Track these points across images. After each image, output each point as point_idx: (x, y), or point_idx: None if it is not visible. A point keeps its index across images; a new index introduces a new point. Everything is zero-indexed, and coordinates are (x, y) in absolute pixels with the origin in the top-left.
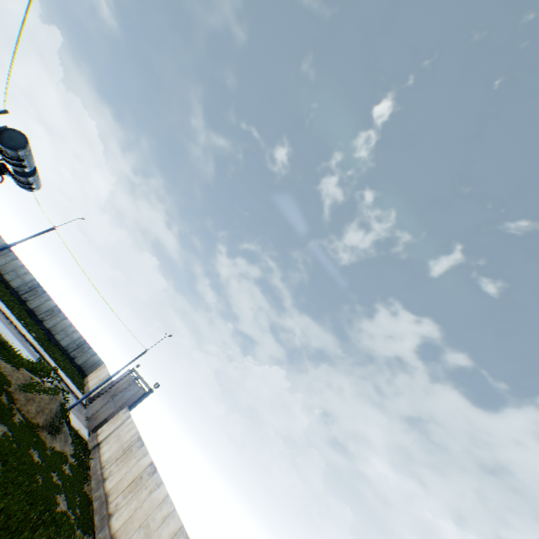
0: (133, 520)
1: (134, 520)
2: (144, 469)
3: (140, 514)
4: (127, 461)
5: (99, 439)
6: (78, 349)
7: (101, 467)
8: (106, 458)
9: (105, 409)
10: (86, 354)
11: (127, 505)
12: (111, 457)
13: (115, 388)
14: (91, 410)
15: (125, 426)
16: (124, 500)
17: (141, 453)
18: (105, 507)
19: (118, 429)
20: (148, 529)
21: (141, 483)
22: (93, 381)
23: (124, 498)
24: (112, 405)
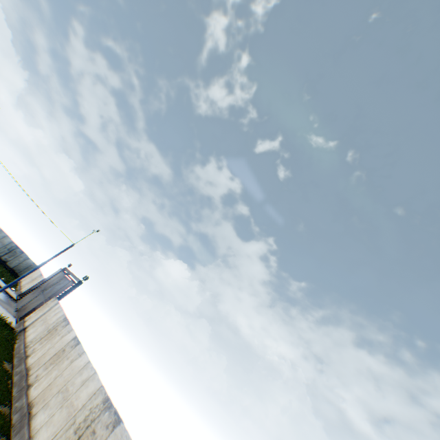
0: (52, 387)
1: (53, 387)
2: (67, 344)
3: (59, 381)
4: (51, 339)
5: (26, 324)
6: (10, 254)
7: (25, 347)
8: (31, 339)
9: (35, 301)
10: (18, 258)
11: (47, 376)
12: (36, 338)
13: (46, 284)
14: (21, 303)
15: (53, 312)
16: (45, 372)
17: (65, 331)
18: (25, 380)
19: (45, 314)
20: (67, 393)
21: (63, 356)
22: (25, 281)
23: (45, 370)
24: (42, 297)
